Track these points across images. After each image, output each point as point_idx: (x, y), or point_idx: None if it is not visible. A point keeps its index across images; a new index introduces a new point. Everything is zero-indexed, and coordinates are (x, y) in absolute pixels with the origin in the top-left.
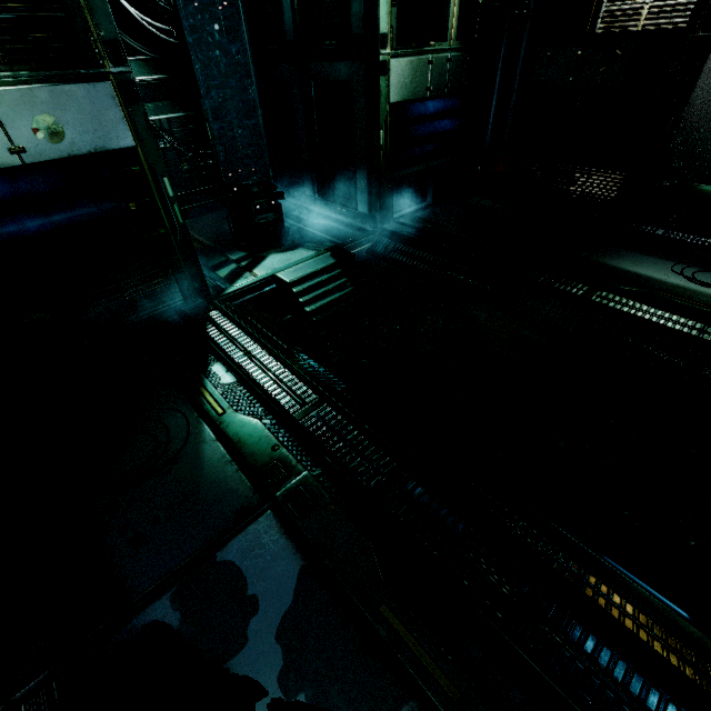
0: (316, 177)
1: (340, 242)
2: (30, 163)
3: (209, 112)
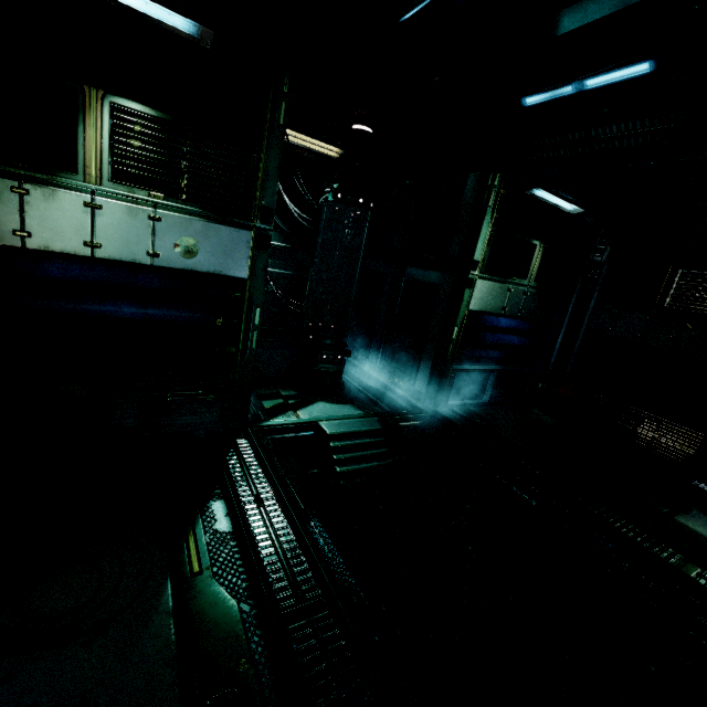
0: (383, 348)
1: (390, 411)
2: (157, 266)
3: (314, 276)
